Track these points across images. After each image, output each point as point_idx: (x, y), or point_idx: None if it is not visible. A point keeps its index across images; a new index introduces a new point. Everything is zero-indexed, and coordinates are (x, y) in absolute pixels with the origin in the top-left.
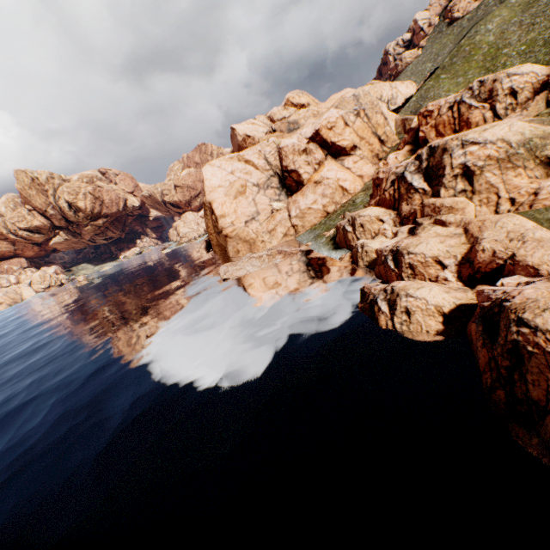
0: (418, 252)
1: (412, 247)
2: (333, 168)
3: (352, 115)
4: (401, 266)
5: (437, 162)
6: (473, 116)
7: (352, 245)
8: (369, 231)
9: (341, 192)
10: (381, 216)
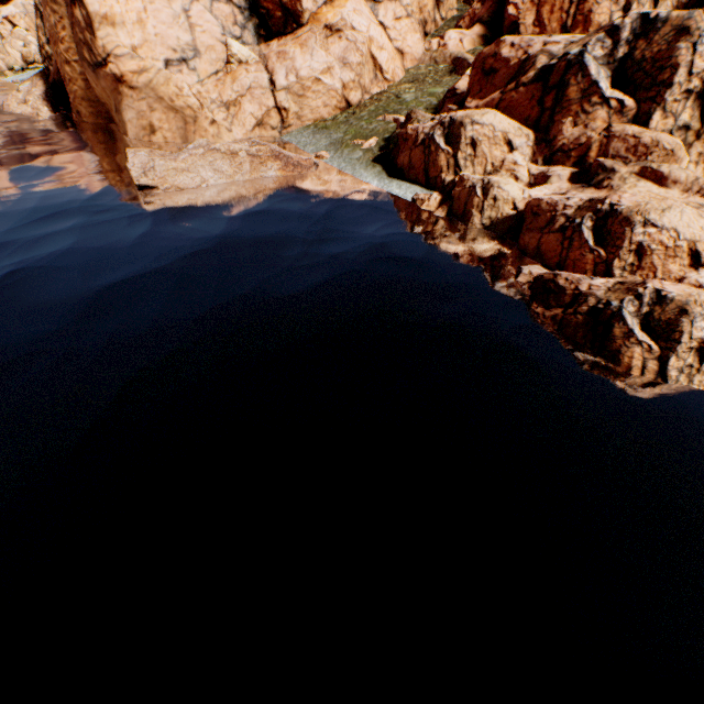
0: (667, 225)
1: (657, 214)
2: (364, 10)
3: None
4: (620, 247)
5: (659, 54)
6: (600, 11)
7: (444, 179)
8: (483, 159)
9: (373, 71)
10: (511, 136)
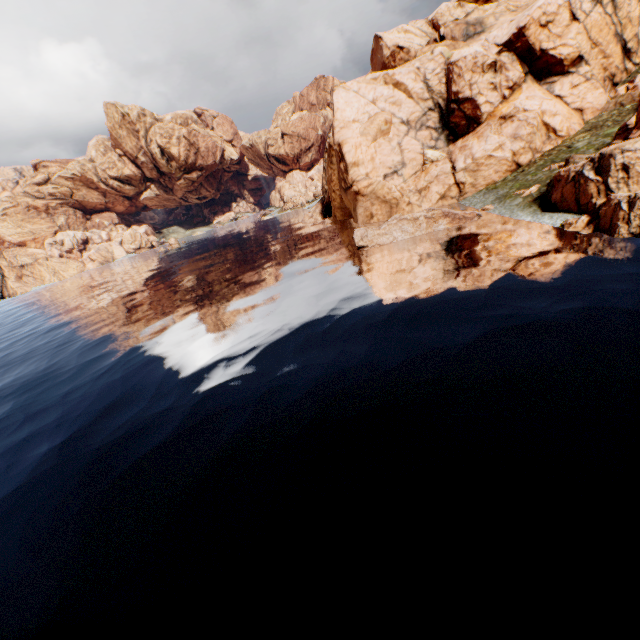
0: None
1: None
2: (536, 94)
3: (588, 0)
4: None
5: None
6: None
7: (594, 203)
8: (638, 178)
9: (544, 134)
10: None
